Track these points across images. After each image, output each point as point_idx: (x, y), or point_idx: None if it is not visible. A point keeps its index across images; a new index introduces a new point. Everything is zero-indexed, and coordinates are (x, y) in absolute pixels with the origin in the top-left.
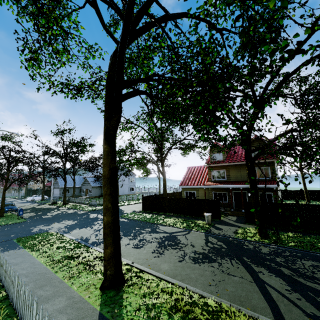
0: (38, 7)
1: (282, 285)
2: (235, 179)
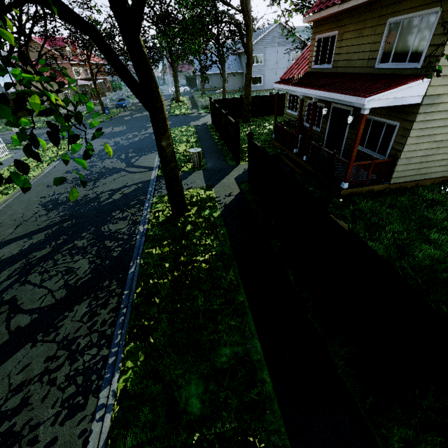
0: None
1: None
2: (346, 66)
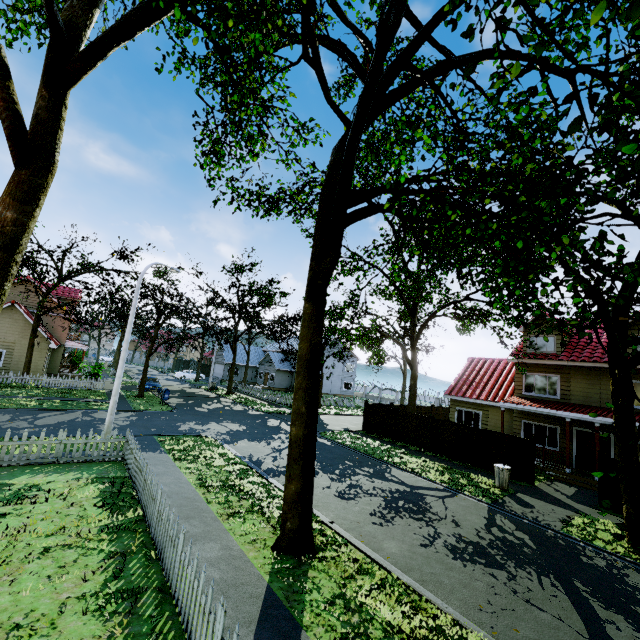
0: (231, 73)
1: None
2: (584, 400)
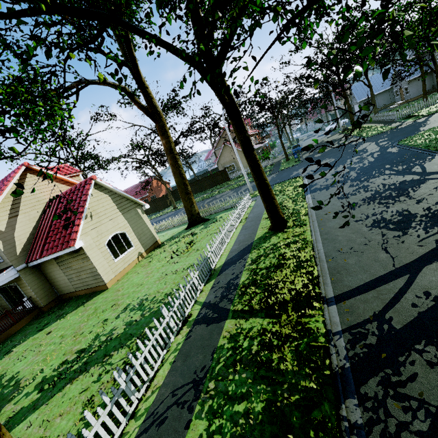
0: None
1: (437, 287)
2: None
